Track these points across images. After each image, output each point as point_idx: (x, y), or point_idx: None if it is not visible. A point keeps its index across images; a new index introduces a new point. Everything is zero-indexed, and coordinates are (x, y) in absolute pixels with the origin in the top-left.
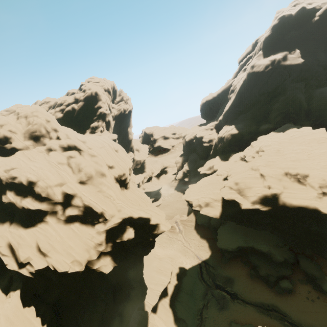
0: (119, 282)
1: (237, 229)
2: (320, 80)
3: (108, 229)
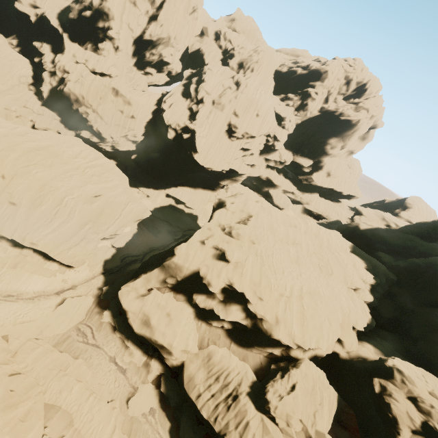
0: (169, 153)
1: None
2: None
3: (188, 127)
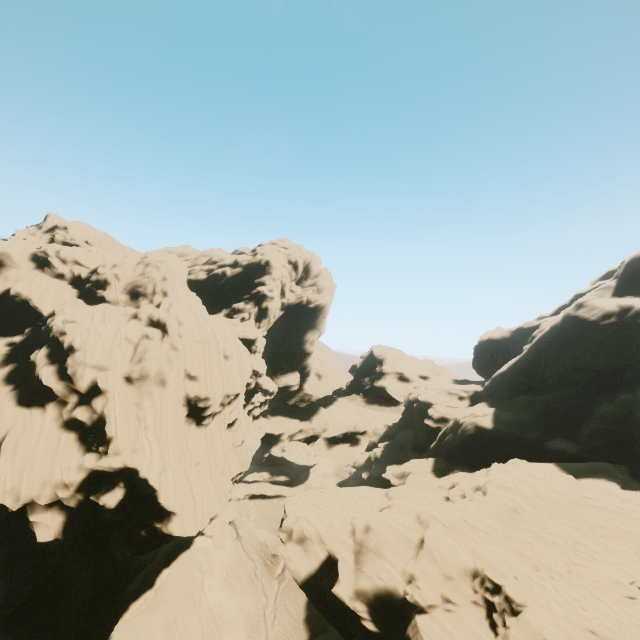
0: (58, 578)
1: None
2: None
3: (97, 470)
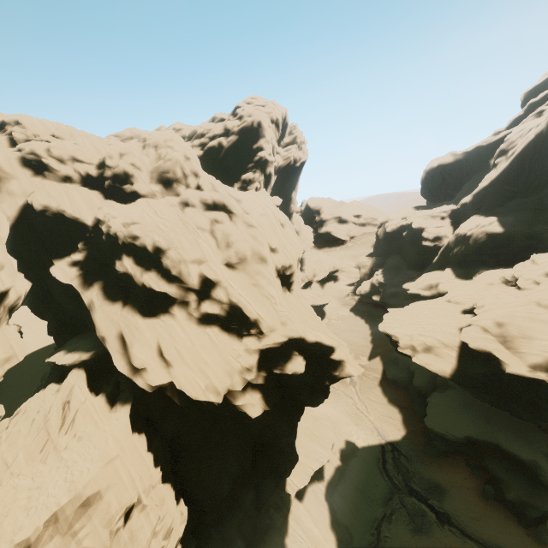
0: (263, 437)
1: (467, 406)
2: None
3: (263, 349)
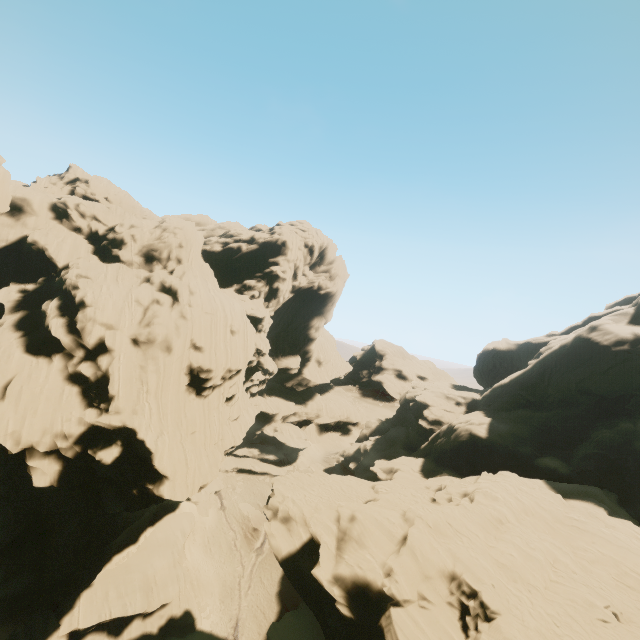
0: (49, 522)
1: None
2: None
3: (97, 426)
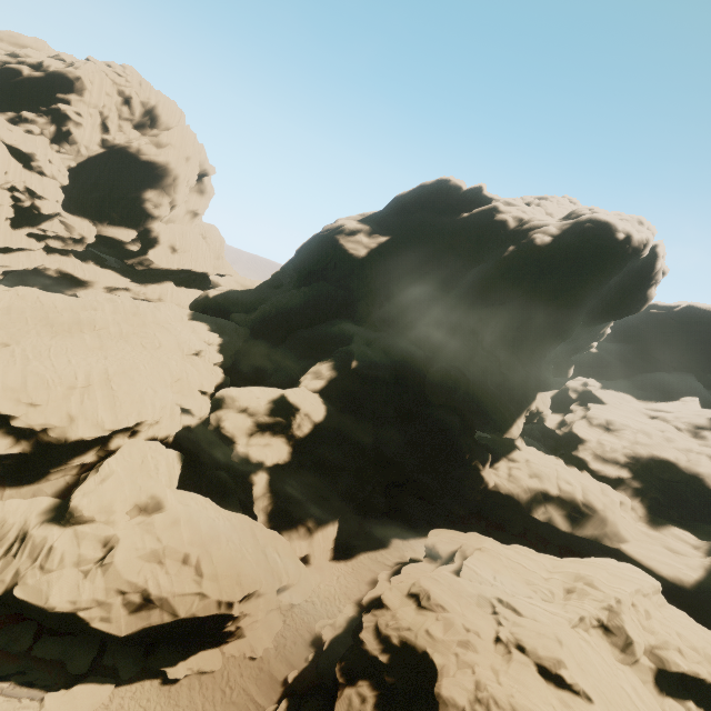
0: None
1: None
2: (372, 313)
3: None
